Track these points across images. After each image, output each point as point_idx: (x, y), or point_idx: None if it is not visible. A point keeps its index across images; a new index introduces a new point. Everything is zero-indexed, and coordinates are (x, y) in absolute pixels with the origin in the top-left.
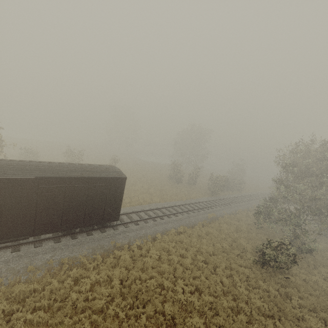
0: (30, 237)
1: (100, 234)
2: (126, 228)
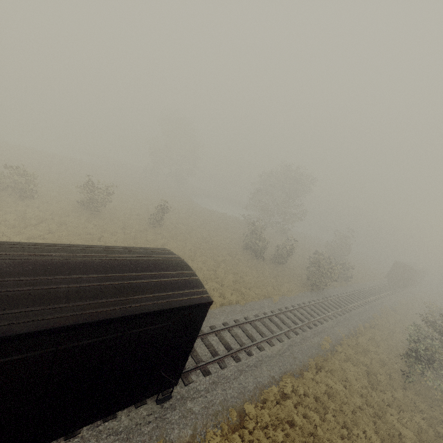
0: None
1: (132, 415)
2: (187, 387)
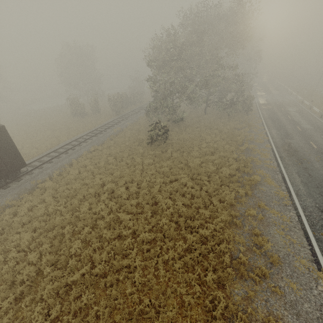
0: None
1: (17, 183)
2: (42, 169)
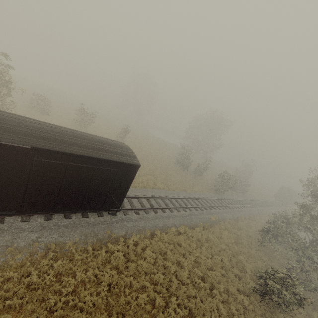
0: (16, 212)
1: (96, 219)
2: (125, 216)
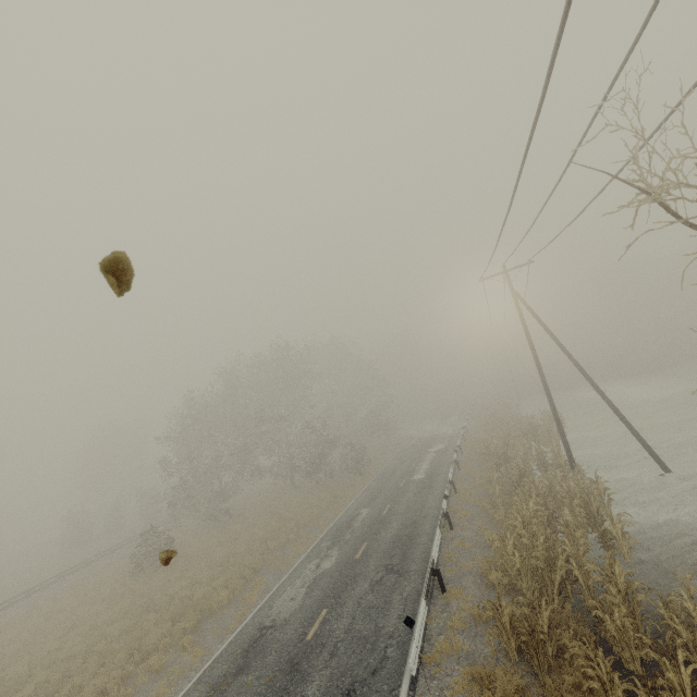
0: None
1: None
2: None
